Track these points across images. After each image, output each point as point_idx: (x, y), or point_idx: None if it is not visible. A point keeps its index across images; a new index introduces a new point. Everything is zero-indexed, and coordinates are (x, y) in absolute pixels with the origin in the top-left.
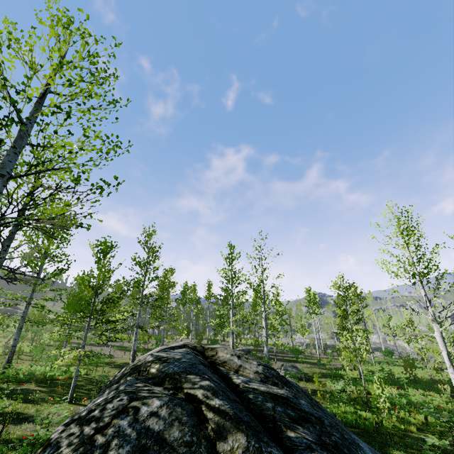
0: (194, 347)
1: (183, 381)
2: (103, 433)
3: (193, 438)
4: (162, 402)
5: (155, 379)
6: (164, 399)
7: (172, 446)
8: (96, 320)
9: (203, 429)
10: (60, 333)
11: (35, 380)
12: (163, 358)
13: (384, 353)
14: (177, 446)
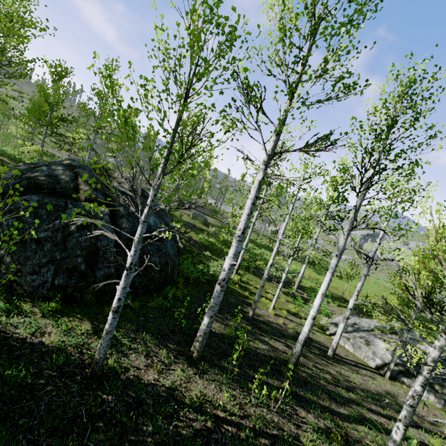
0: (103, 166)
1: (76, 168)
2: (37, 168)
3: (70, 181)
4: (61, 169)
5: (66, 165)
6: (63, 168)
7: (61, 179)
8: (51, 130)
9: (76, 181)
10: (23, 130)
11: (7, 156)
12: (74, 160)
13: (272, 232)
14: (62, 180)
